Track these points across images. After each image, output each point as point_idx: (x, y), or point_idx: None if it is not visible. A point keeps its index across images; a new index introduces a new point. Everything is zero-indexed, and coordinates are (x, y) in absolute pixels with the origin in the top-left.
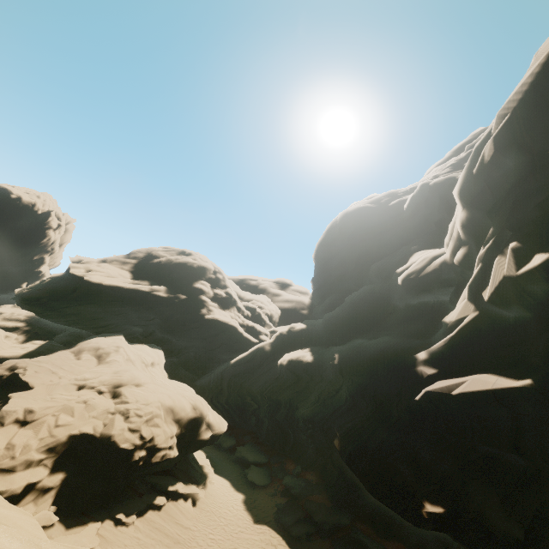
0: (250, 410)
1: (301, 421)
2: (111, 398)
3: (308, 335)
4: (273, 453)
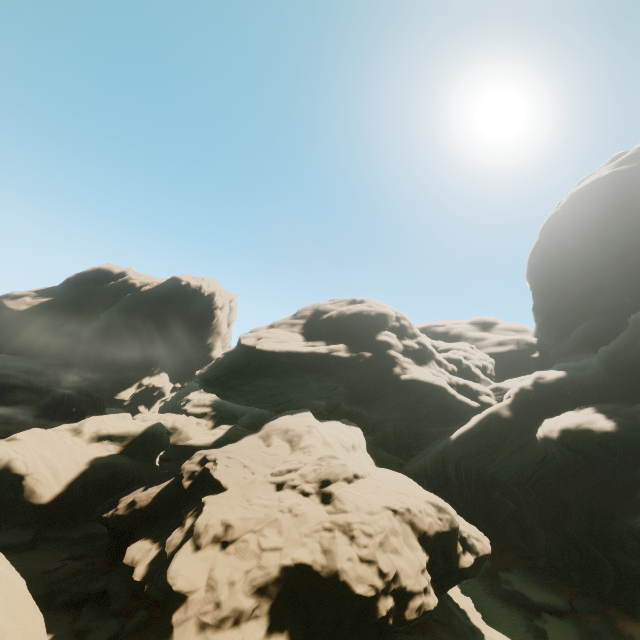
0: (502, 512)
1: (636, 543)
2: (320, 503)
3: (575, 387)
4: (571, 591)
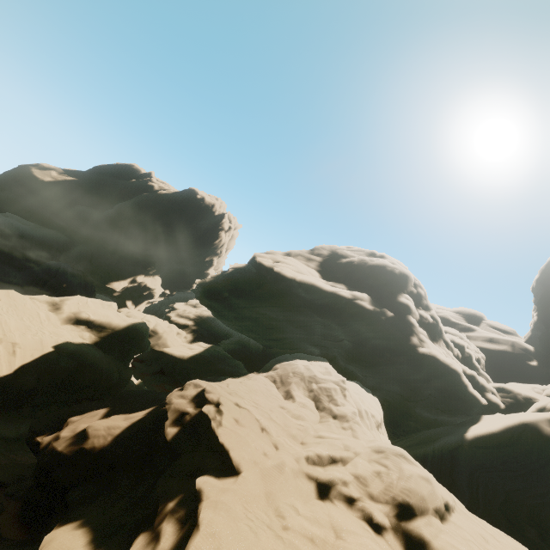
0: None
1: None
2: None
3: None
4: None
